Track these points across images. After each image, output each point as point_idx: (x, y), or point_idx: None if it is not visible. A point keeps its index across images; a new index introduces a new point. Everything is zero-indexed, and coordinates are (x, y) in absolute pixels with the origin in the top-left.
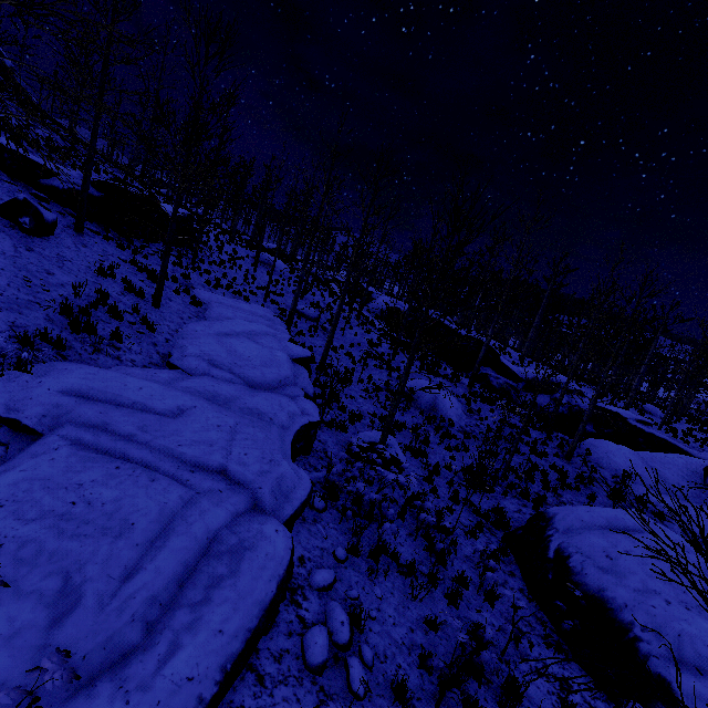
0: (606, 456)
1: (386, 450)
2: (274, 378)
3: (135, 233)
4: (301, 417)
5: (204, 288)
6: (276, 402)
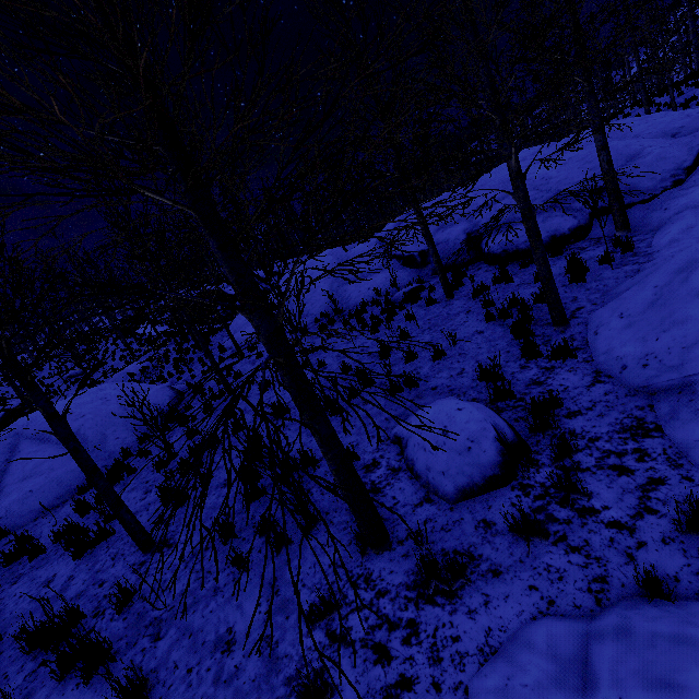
0: (236, 324)
1: None
2: None
3: None
4: None
5: None
6: None
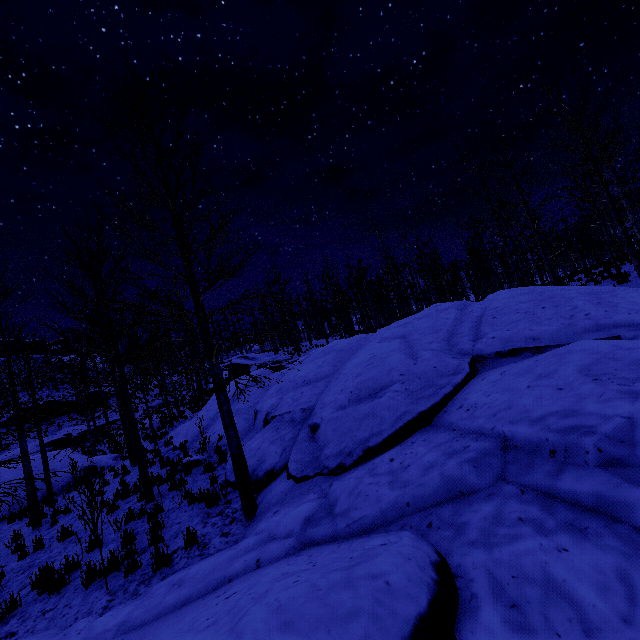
0: None
1: None
2: None
3: (43, 419)
4: None
5: (70, 426)
6: None
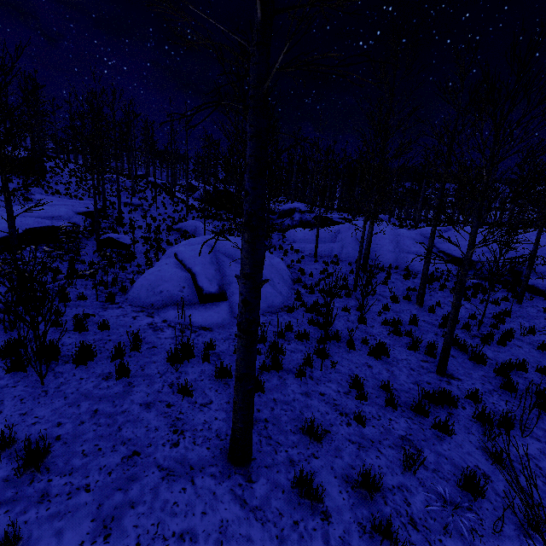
0: (294, 235)
1: (116, 240)
2: (48, 216)
3: None
4: (47, 223)
5: (42, 194)
6: (33, 219)
